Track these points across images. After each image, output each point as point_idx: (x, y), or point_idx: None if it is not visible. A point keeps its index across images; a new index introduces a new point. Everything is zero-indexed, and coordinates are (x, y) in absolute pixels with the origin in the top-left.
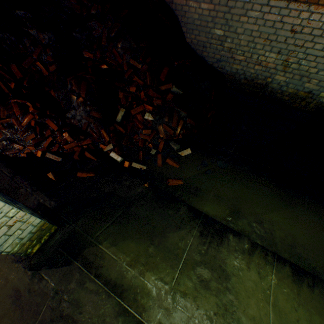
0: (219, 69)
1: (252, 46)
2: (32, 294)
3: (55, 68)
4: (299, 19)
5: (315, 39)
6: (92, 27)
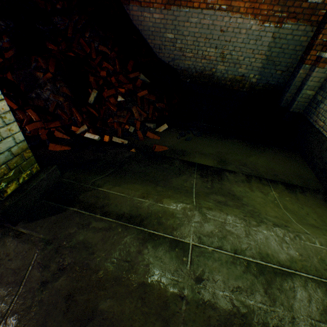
0: (175, 66)
1: (197, 45)
2: (2, 262)
3: (14, 52)
4: (224, 22)
5: (237, 35)
6: (57, 21)
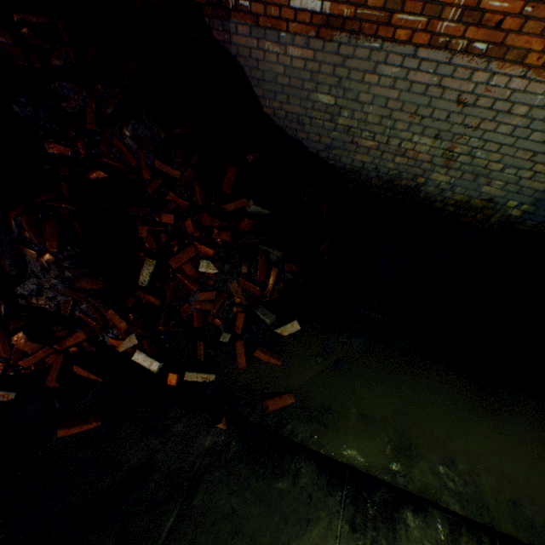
0: (331, 160)
1: (389, 125)
2: None
3: None
4: (471, 83)
5: (499, 116)
6: (59, 93)
